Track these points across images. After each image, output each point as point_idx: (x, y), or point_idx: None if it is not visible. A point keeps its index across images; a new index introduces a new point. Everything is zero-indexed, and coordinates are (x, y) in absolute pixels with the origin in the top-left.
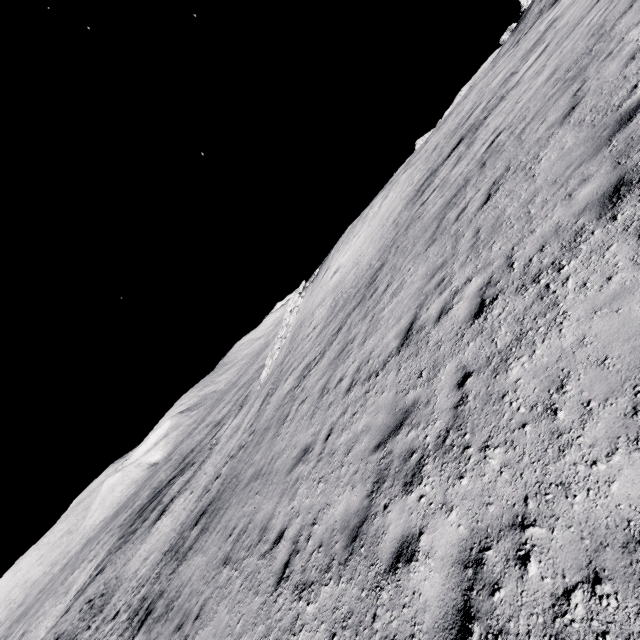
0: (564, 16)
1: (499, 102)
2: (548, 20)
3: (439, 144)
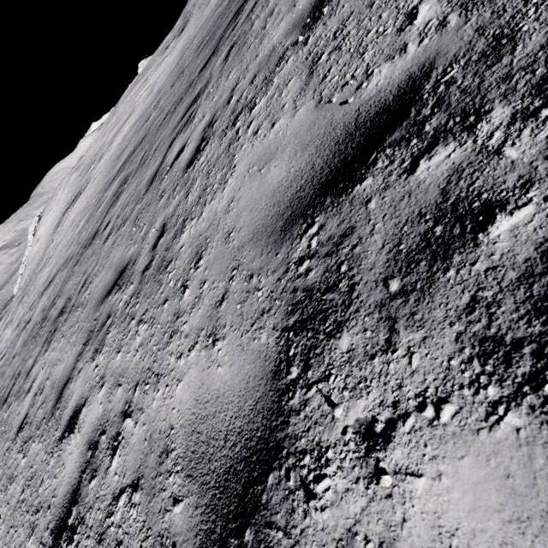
0: (119, 134)
1: (85, 188)
2: (143, 92)
3: (83, 171)
